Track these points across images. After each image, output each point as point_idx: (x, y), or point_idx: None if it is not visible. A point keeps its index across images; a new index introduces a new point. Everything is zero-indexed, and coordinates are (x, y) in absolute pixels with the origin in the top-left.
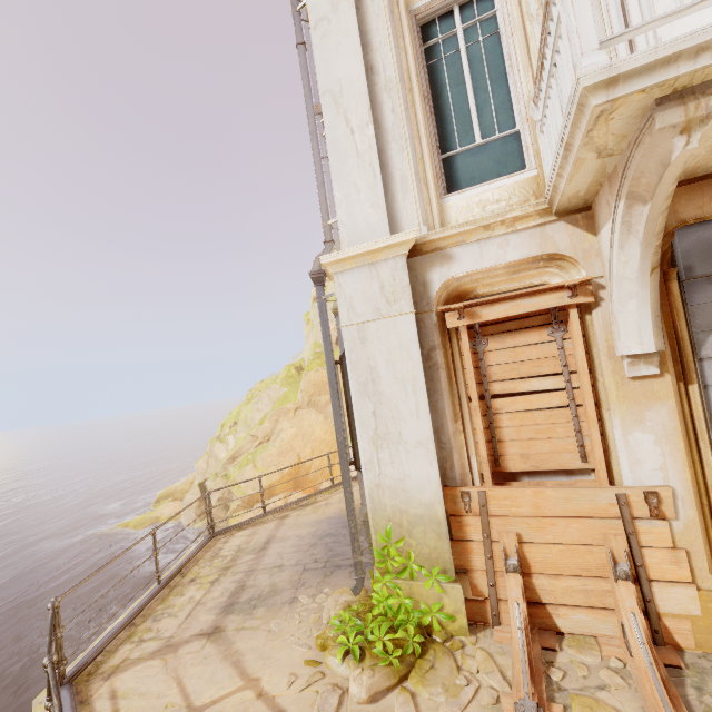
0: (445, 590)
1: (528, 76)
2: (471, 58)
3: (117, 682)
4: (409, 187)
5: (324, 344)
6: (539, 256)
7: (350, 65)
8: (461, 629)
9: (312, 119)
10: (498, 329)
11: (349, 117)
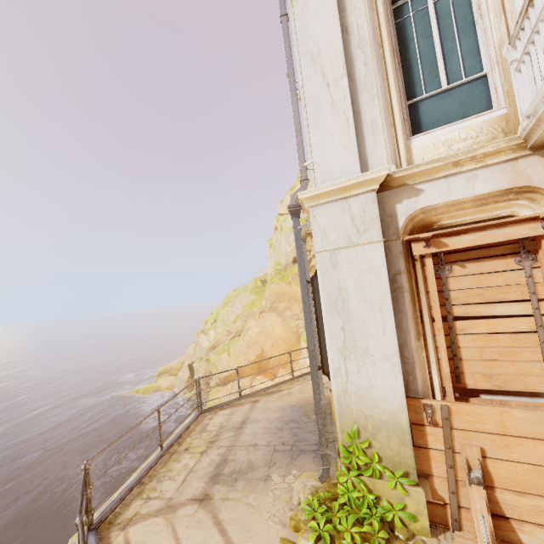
0: (407, 492)
1: (501, 20)
2: (438, 12)
3: (130, 533)
4: (379, 130)
5: (298, 266)
6: (509, 189)
7: (328, 27)
8: (422, 529)
9: (292, 77)
10: (463, 257)
11: (326, 72)
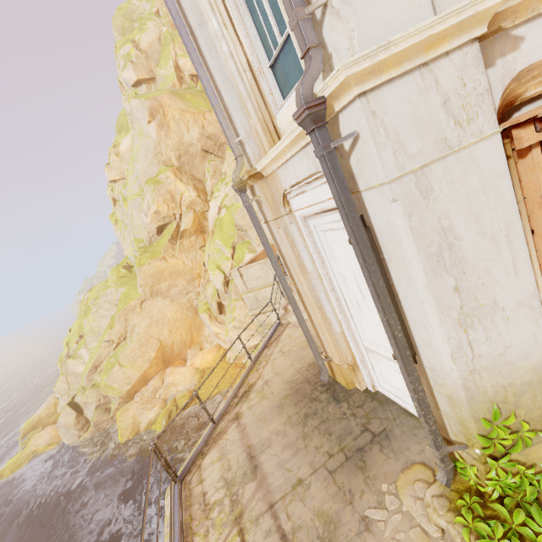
0: None
1: None
2: None
3: None
4: None
5: (350, 217)
6: None
7: None
8: None
9: None
10: None
11: None
